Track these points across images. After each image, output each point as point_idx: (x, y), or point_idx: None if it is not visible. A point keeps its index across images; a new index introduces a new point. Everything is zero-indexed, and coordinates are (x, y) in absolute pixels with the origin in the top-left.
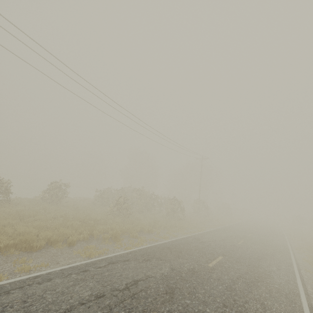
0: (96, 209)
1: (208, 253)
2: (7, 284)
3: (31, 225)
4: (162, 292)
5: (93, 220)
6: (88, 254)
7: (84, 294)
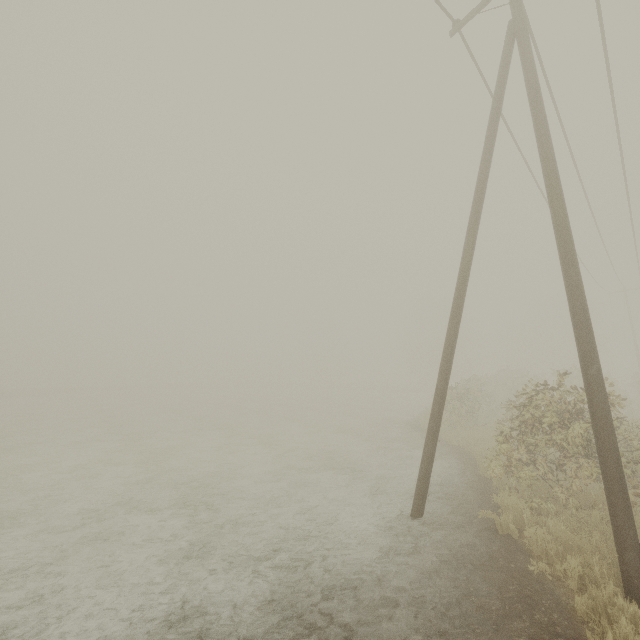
0: None
1: None
2: None
3: None
4: None
5: None
6: None
7: None
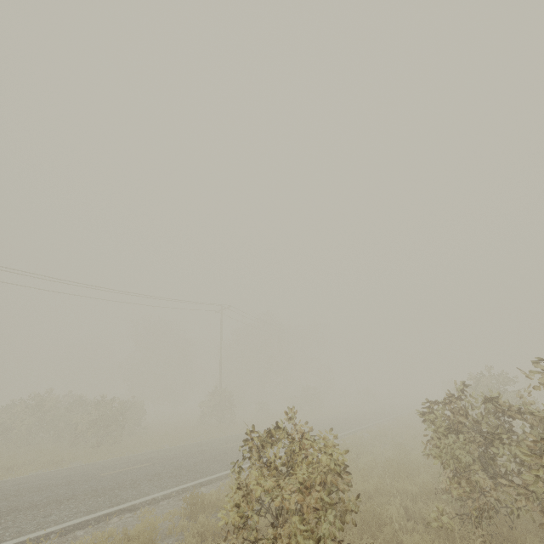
0: None
1: None
2: None
3: None
4: None
5: None
6: None
7: None
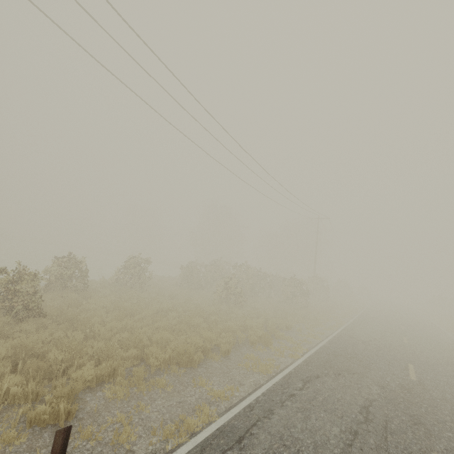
0: (189, 294)
1: (391, 360)
2: (233, 420)
3: (152, 326)
4: (410, 423)
5: (212, 314)
6: (264, 369)
7: (335, 431)
